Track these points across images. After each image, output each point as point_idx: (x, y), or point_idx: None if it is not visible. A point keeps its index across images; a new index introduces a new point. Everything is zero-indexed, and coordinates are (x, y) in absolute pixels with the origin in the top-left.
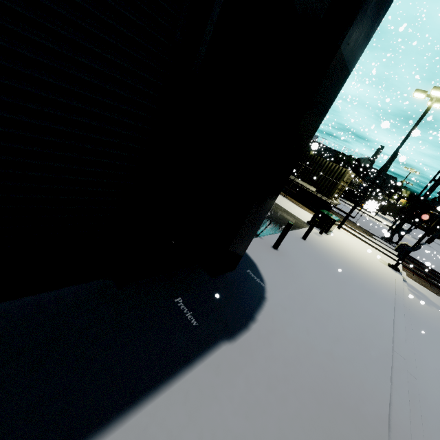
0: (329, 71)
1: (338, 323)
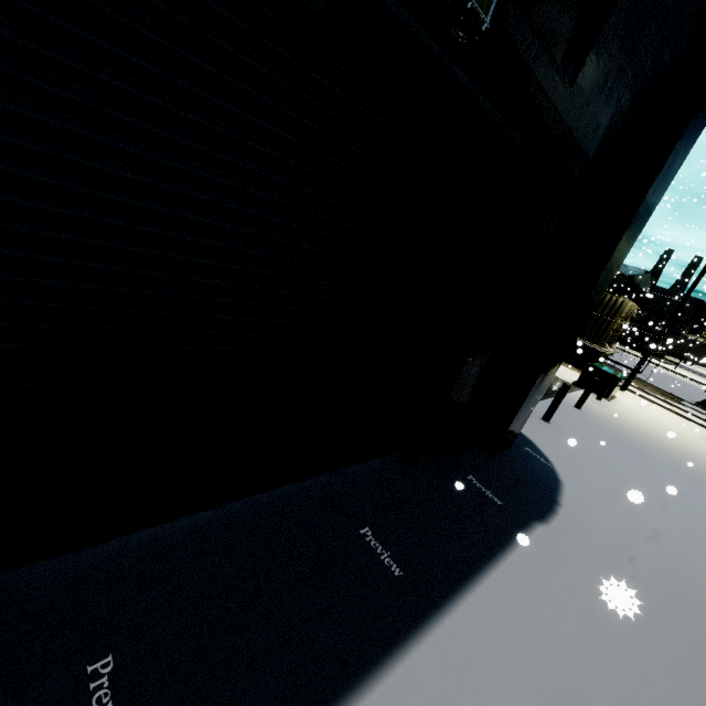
0: (633, 219)
1: (664, 517)
